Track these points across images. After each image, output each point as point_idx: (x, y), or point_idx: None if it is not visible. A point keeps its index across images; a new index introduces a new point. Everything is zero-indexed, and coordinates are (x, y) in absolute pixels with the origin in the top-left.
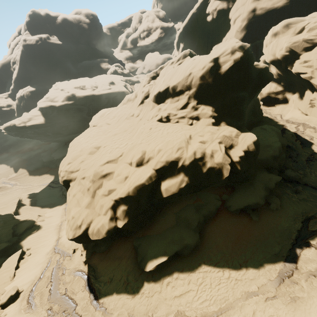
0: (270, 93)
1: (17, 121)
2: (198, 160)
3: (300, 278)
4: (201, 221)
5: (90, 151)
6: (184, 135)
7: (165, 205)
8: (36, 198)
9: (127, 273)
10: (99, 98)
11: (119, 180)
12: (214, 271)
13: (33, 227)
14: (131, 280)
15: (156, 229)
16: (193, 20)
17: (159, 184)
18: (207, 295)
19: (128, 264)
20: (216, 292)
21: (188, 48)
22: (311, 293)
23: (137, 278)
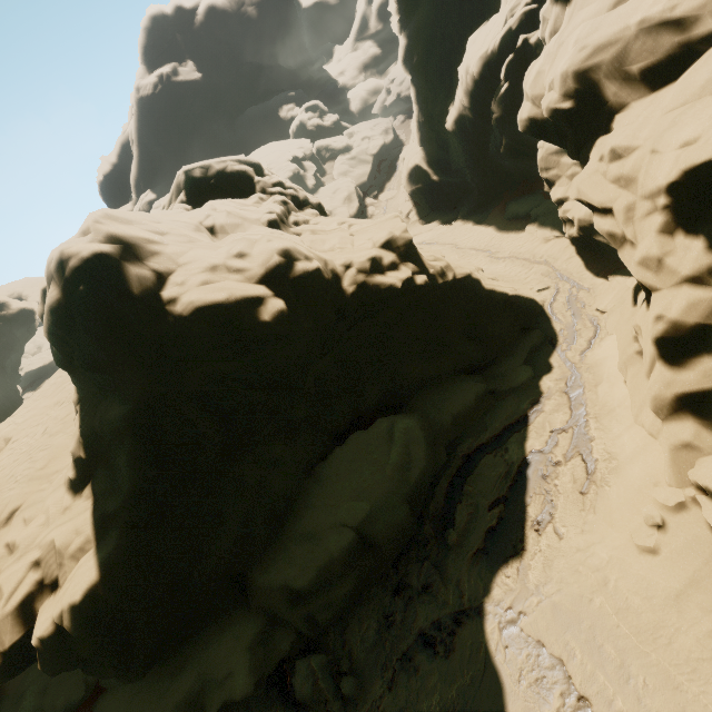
0: (593, 230)
1: None
2: None
3: None
4: None
5: None
6: None
7: None
8: None
9: None
10: None
11: None
12: None
13: None
14: None
15: None
16: None
17: None
18: None
19: None
20: None
21: (418, 47)
22: None
23: None
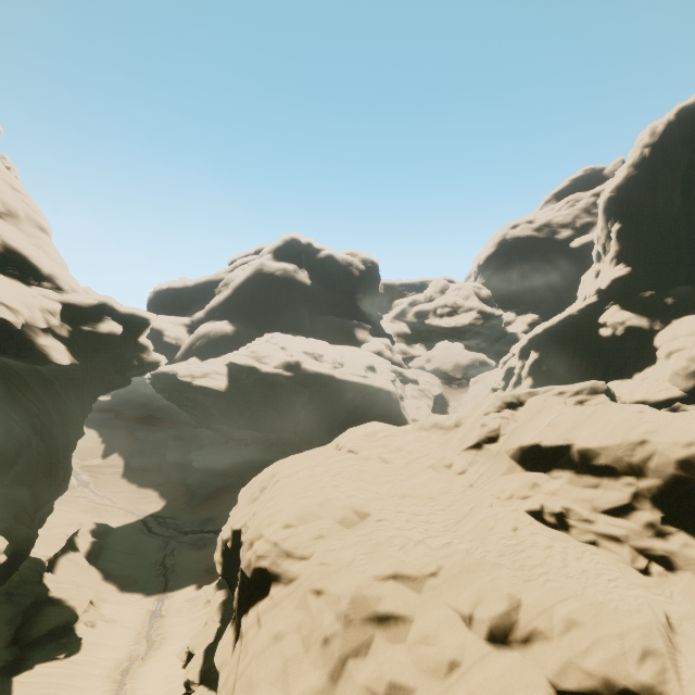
0: None
1: (184, 369)
2: None
3: None
4: None
5: (344, 515)
6: (648, 607)
7: None
8: (105, 543)
9: None
10: (340, 385)
11: (426, 660)
12: None
13: (66, 638)
14: None
15: None
16: (569, 324)
17: None
18: None
19: None
20: None
21: (548, 364)
22: None
23: None
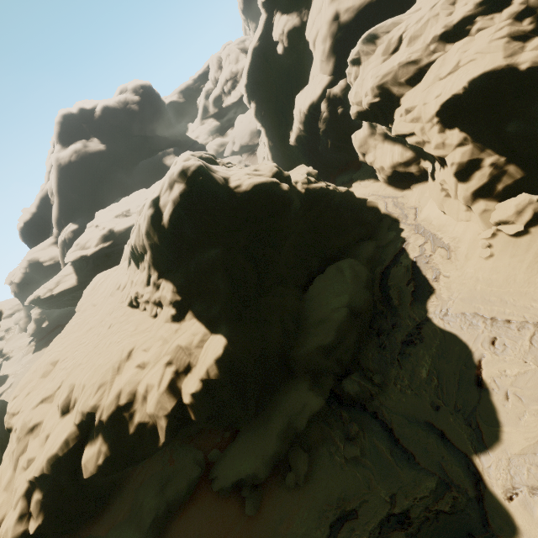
0: (395, 166)
1: (42, 290)
2: (124, 409)
3: None
4: (160, 514)
5: (44, 371)
6: (118, 354)
7: (128, 470)
8: None
9: None
10: None
11: (41, 440)
12: None
13: None
14: None
15: (104, 523)
16: (258, 58)
17: (83, 450)
18: None
19: None
20: None
21: (263, 107)
22: None
23: None
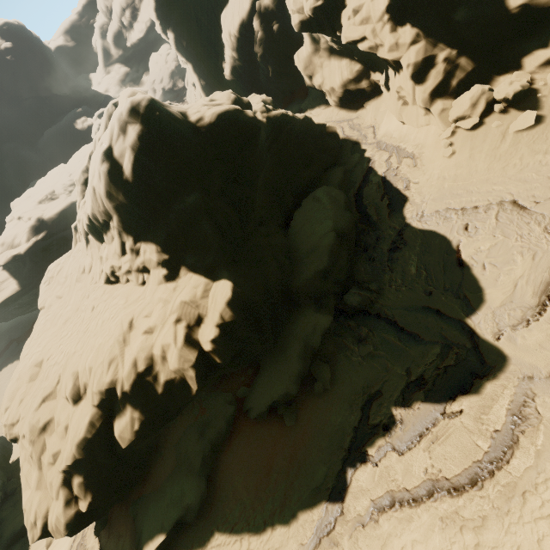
0: (346, 85)
1: None
2: (145, 374)
3: (344, 533)
4: (207, 454)
5: (30, 375)
6: (118, 327)
7: (161, 432)
8: None
9: None
10: None
11: (60, 434)
12: (230, 542)
13: None
14: None
15: (153, 481)
16: None
17: (112, 425)
18: None
19: (130, 547)
20: None
21: (183, 36)
22: None
23: None
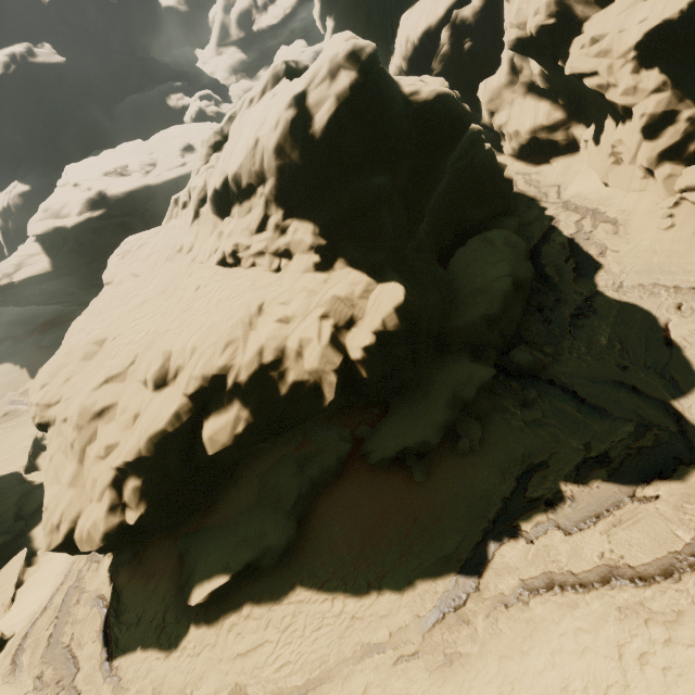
0: (536, 131)
1: None
2: (269, 368)
3: (478, 611)
4: (305, 492)
5: (86, 352)
6: (244, 308)
7: (241, 458)
8: None
9: (165, 607)
10: (163, 191)
11: (124, 423)
12: (317, 601)
13: None
14: (169, 621)
15: (220, 513)
16: None
17: (200, 425)
18: (292, 652)
19: (168, 588)
20: (310, 646)
21: (346, 28)
22: (488, 646)
23: (181, 616)
